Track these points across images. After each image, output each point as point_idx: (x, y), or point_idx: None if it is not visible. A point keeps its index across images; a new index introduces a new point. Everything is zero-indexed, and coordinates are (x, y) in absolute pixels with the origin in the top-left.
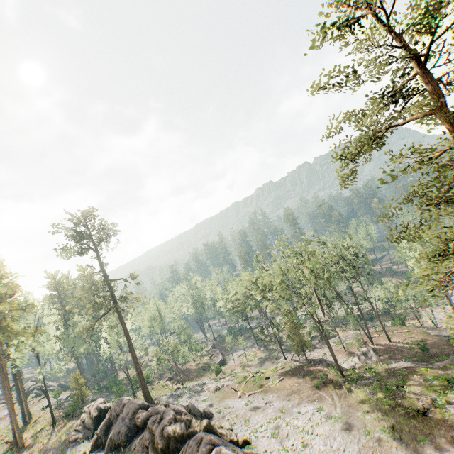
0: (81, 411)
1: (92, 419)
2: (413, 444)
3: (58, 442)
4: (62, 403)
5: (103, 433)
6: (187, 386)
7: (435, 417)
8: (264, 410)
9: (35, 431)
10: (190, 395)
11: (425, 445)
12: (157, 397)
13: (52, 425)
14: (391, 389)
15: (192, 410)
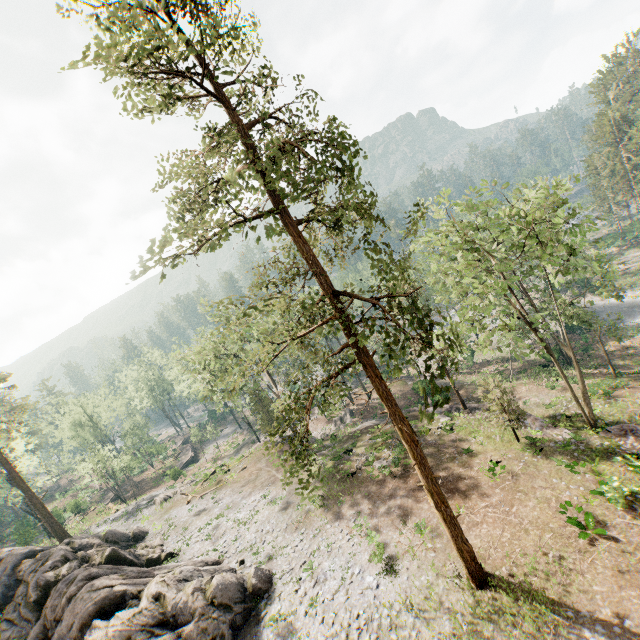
0: None
1: None
2: (334, 508)
3: None
4: None
5: None
6: (132, 504)
7: (363, 475)
8: (210, 511)
9: None
10: (130, 515)
11: (343, 506)
12: (83, 530)
13: None
14: (340, 455)
15: (111, 537)
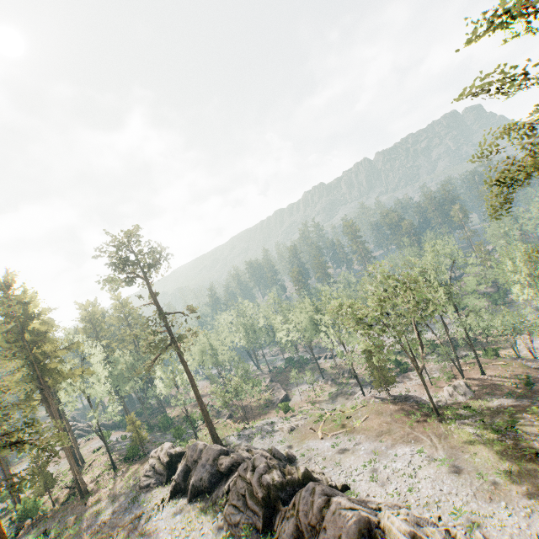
0: (141, 454)
1: (163, 465)
2: (534, 488)
3: (126, 488)
4: (113, 445)
5: (182, 479)
6: (254, 426)
7: None
8: (354, 452)
9: (93, 476)
10: (262, 436)
11: None
12: (223, 438)
13: (113, 470)
14: (498, 429)
15: (276, 454)
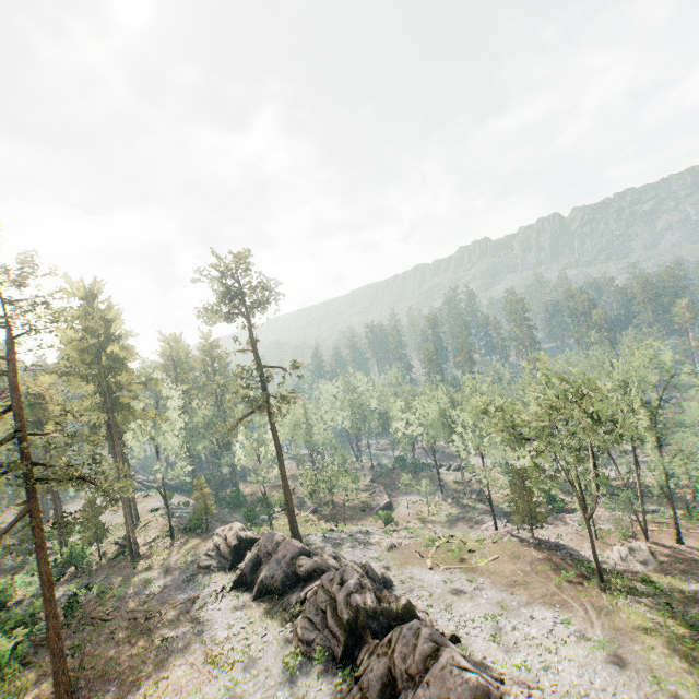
0: (203, 529)
1: (230, 548)
2: None
3: (183, 562)
4: (174, 509)
5: (250, 571)
6: (344, 530)
7: None
8: (472, 598)
9: (147, 539)
10: (352, 545)
11: None
12: (303, 535)
13: (170, 538)
14: (693, 624)
15: (370, 572)
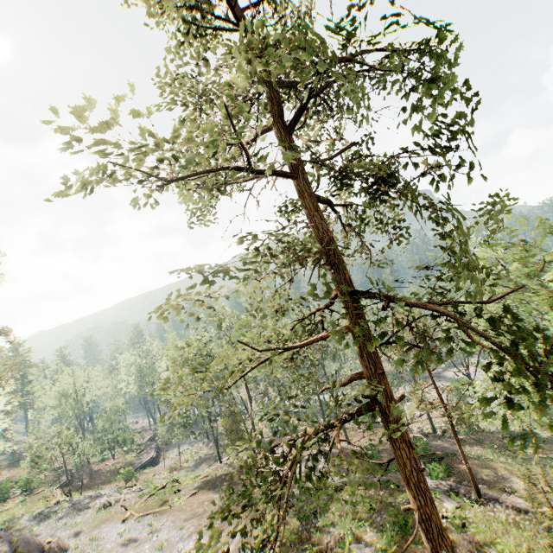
0: None
1: None
2: None
3: None
4: None
5: None
6: (74, 499)
7: None
8: (140, 544)
9: None
10: (64, 514)
11: None
12: (15, 517)
13: None
14: (307, 514)
15: (22, 546)
